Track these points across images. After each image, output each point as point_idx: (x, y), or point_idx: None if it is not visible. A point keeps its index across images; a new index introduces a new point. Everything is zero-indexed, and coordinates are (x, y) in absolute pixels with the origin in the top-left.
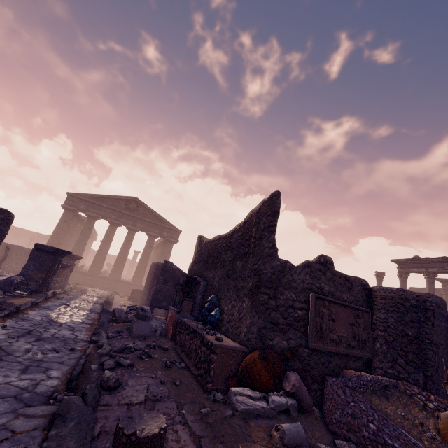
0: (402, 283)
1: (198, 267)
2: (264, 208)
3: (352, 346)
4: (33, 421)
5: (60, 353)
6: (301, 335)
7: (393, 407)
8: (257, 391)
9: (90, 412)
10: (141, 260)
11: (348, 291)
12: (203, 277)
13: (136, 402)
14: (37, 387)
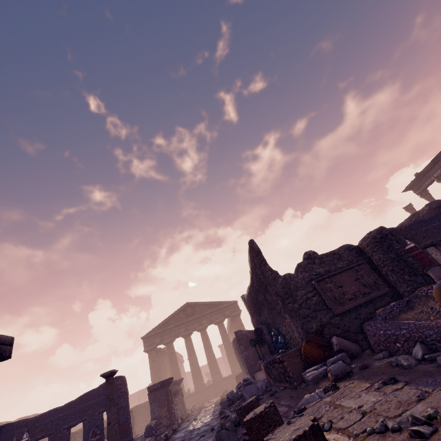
0: (430, 201)
1: (255, 319)
2: (251, 255)
3: (367, 292)
4: None
5: (207, 435)
6: (326, 311)
7: (415, 311)
8: (319, 364)
9: (232, 432)
10: (226, 349)
11: (340, 260)
12: (262, 323)
13: None
14: None
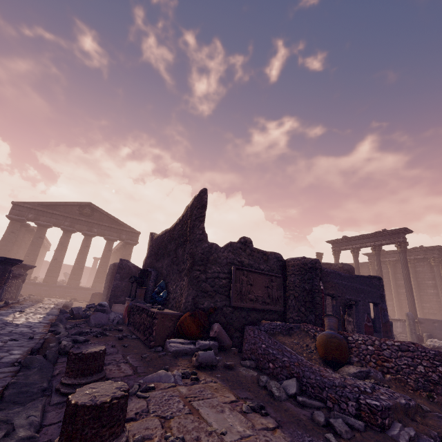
0: (336, 260)
1: (150, 260)
2: (195, 203)
3: (267, 302)
4: (3, 374)
5: (19, 341)
6: (225, 298)
7: (292, 340)
8: (188, 339)
9: (50, 363)
10: (100, 265)
11: (265, 263)
12: (154, 268)
13: None
14: (2, 359)
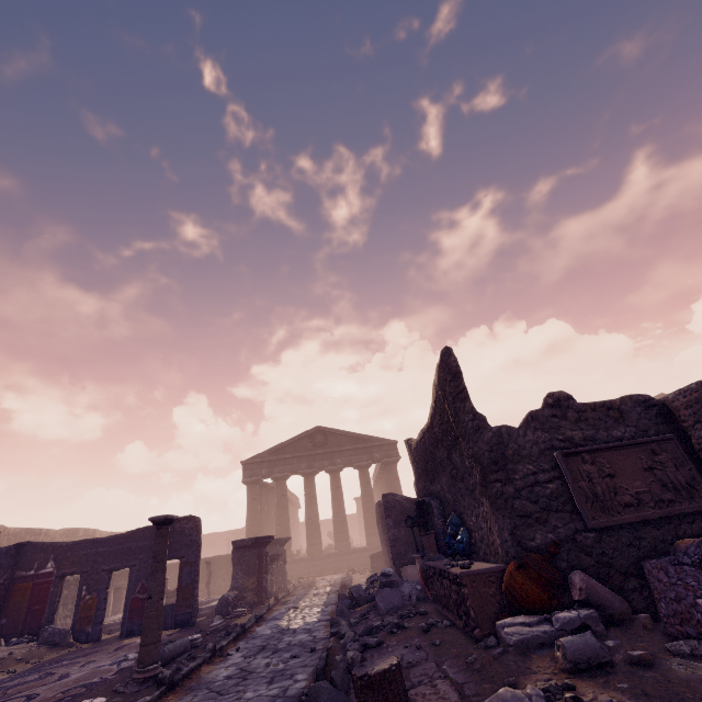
0: None
1: (422, 484)
2: (440, 375)
3: (667, 500)
4: None
5: (301, 658)
6: (570, 516)
7: None
8: (535, 615)
9: (340, 692)
10: (364, 509)
11: (620, 423)
12: (432, 495)
13: None
14: (287, 692)
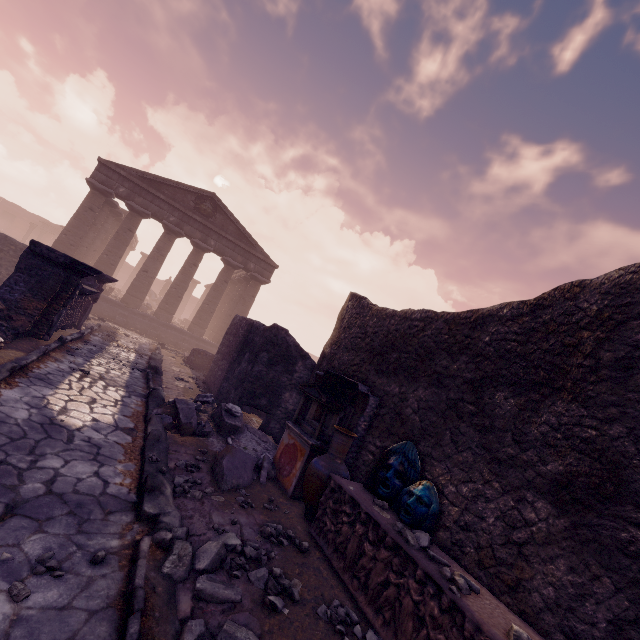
0: None
1: (353, 359)
2: None
3: None
4: None
5: (64, 583)
6: None
7: None
8: None
9: None
10: (207, 300)
11: None
12: (368, 385)
13: None
14: None
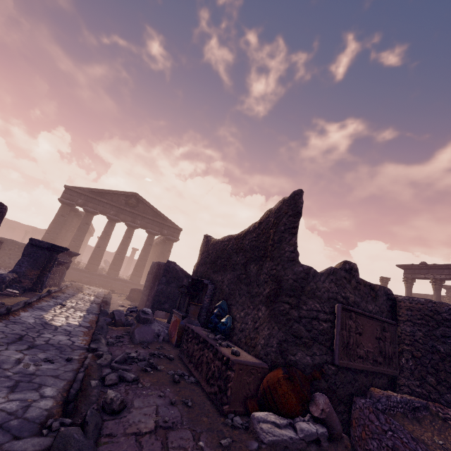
0: (407, 289)
1: (204, 269)
2: (284, 207)
3: (379, 362)
4: None
5: (55, 364)
6: (326, 350)
7: (428, 434)
8: (282, 416)
9: (92, 449)
10: (139, 258)
11: (373, 301)
12: (210, 280)
13: (145, 430)
14: (28, 410)
